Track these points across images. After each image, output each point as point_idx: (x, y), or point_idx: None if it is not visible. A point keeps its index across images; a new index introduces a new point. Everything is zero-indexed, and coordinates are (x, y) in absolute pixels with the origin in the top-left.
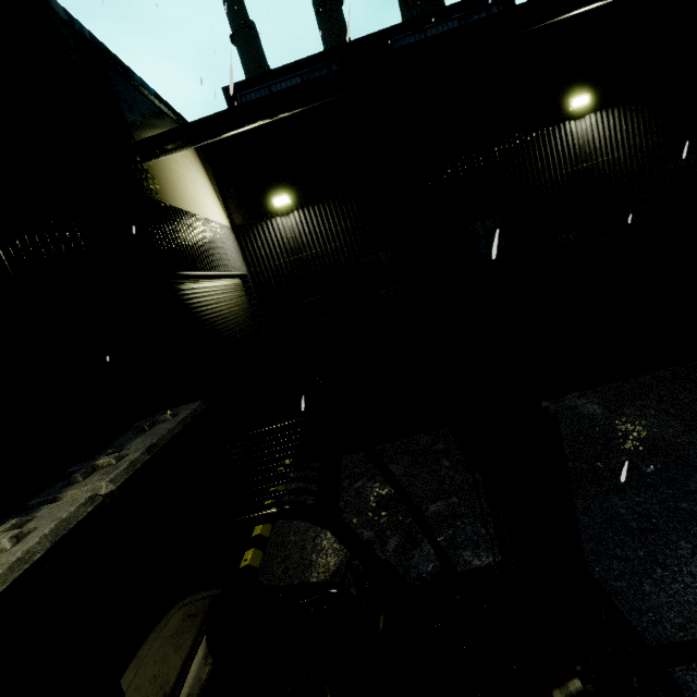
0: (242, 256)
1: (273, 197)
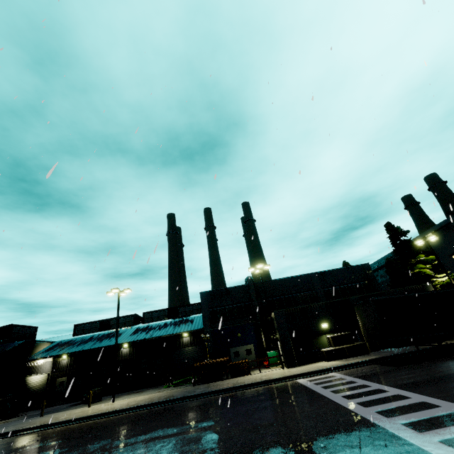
0: (52, 367)
1: (64, 355)
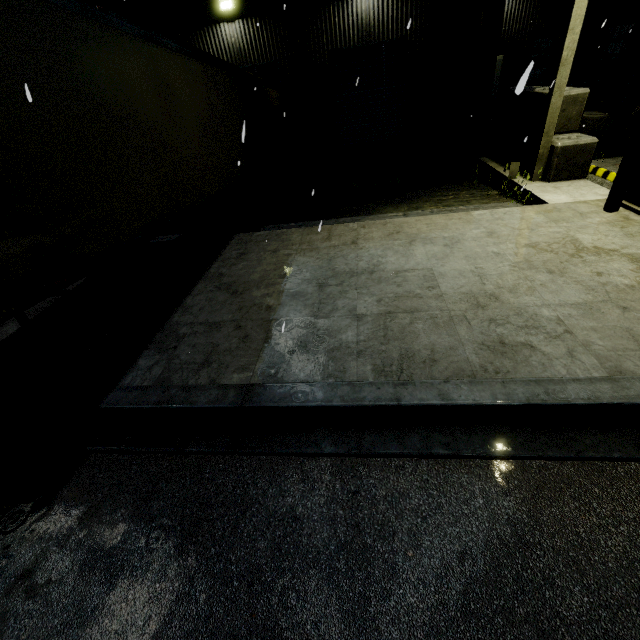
0: None
1: None
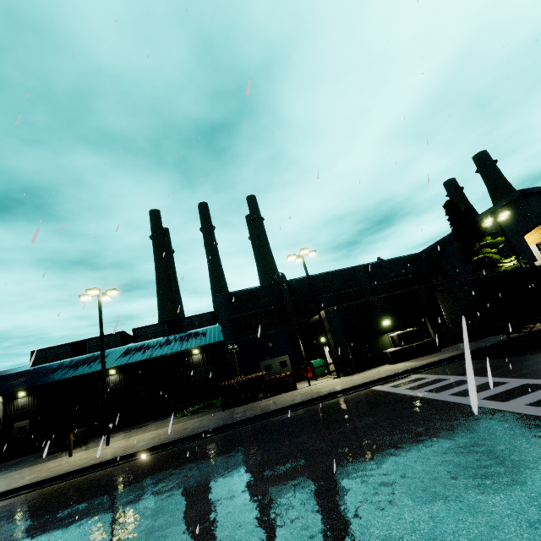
0: (3, 410)
1: (20, 393)
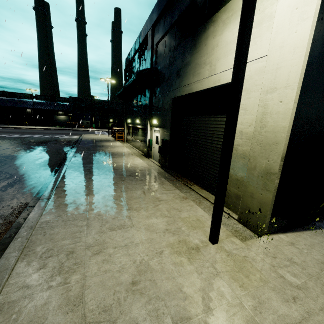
0: None
1: None
